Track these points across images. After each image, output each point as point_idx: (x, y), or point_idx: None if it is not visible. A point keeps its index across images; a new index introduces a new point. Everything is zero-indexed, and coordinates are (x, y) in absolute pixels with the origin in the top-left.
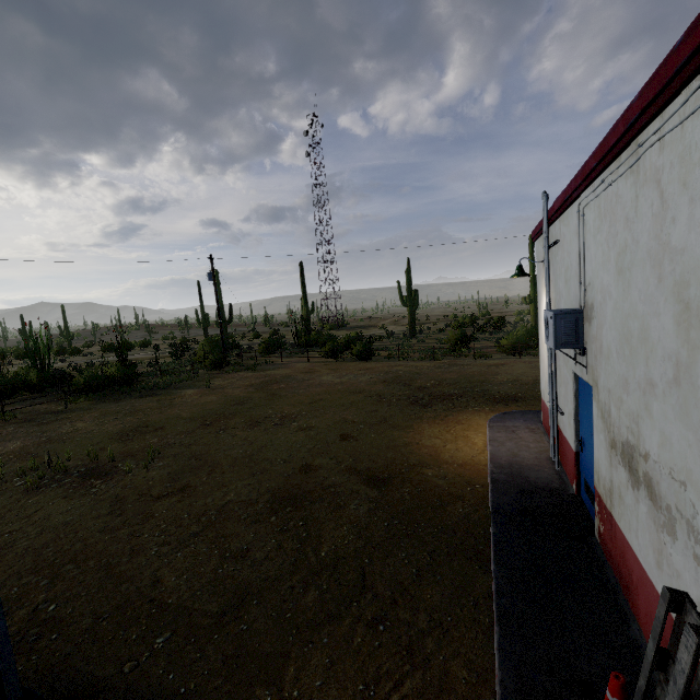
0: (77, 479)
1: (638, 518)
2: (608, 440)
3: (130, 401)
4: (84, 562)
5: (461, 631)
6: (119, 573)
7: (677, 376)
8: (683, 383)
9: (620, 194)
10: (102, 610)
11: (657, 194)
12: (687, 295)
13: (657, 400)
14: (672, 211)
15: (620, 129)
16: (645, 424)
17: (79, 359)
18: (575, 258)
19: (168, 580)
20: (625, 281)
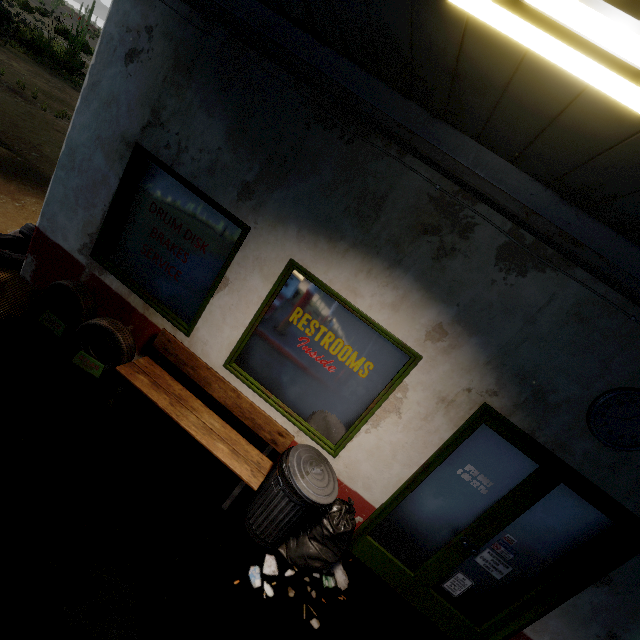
0: (5, 87)
1: None
2: None
3: (63, 84)
4: (4, 116)
5: None
6: (22, 131)
7: None
8: None
9: None
10: (9, 132)
11: None
12: None
13: None
14: None
15: None
16: None
17: (28, 17)
18: None
19: (47, 149)
20: None
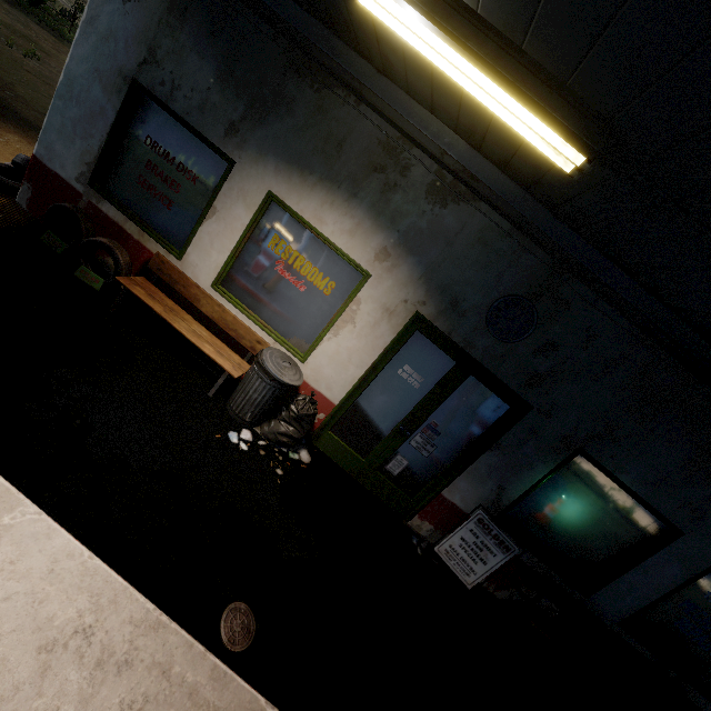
0: None
1: None
2: None
3: (26, 18)
4: None
5: None
6: None
7: None
8: None
9: None
10: None
11: None
12: None
13: None
14: None
15: None
16: None
17: None
18: None
19: (20, 89)
20: None
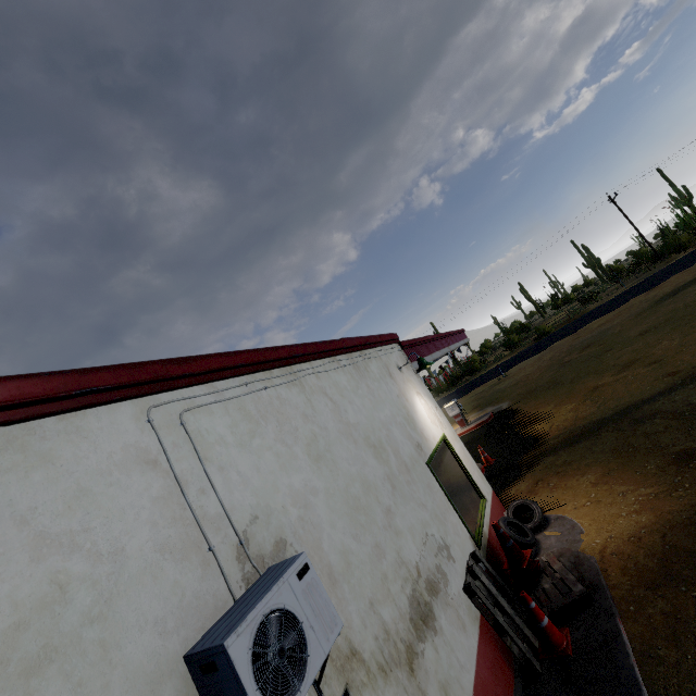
0: None
1: (451, 644)
2: (406, 673)
3: None
4: None
5: (685, 689)
6: None
7: (392, 484)
8: (395, 483)
9: (286, 397)
10: None
11: (328, 399)
12: (372, 441)
13: (396, 514)
14: (342, 407)
15: (284, 353)
16: (404, 547)
17: None
18: (153, 516)
19: None
20: (329, 462)
